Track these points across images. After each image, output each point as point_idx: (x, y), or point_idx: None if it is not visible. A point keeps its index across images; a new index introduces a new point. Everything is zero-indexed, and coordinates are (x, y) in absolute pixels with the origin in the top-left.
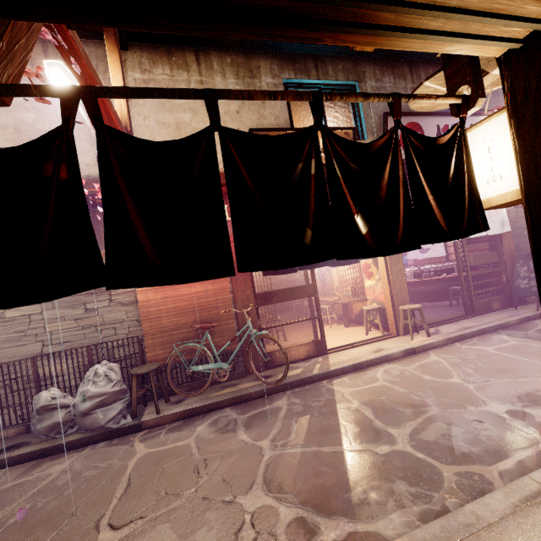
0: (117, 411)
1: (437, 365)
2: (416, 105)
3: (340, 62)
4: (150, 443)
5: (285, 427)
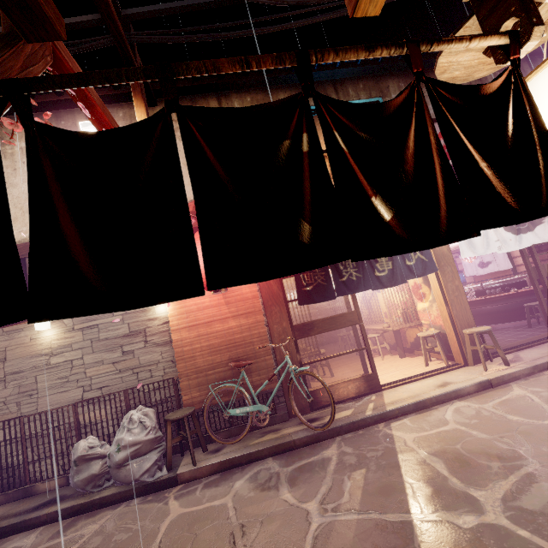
0: (151, 462)
1: (525, 401)
2: (445, 75)
3: (360, 82)
4: (185, 501)
5: (335, 484)
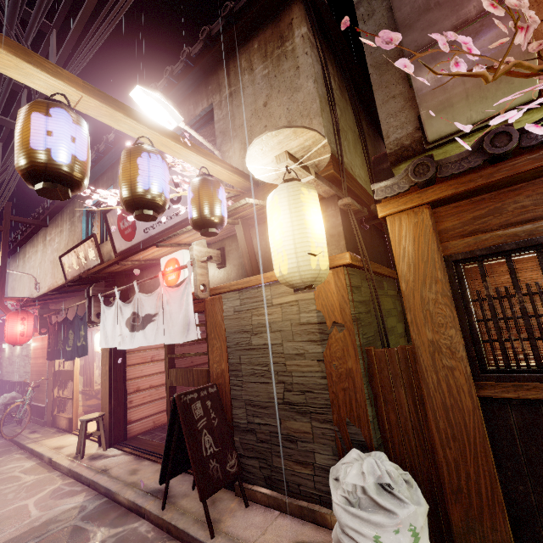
0: None
1: (5, 483)
2: None
3: (106, 175)
4: None
5: None
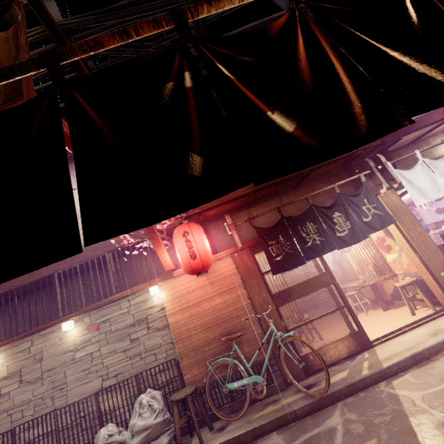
0: None
1: None
2: None
3: None
4: None
5: None
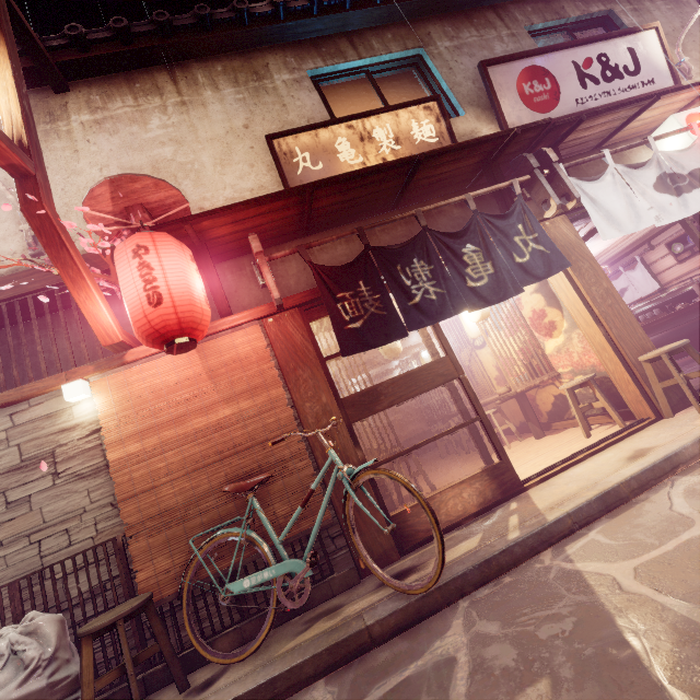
0: None
1: None
2: None
3: (387, 32)
4: None
5: None
